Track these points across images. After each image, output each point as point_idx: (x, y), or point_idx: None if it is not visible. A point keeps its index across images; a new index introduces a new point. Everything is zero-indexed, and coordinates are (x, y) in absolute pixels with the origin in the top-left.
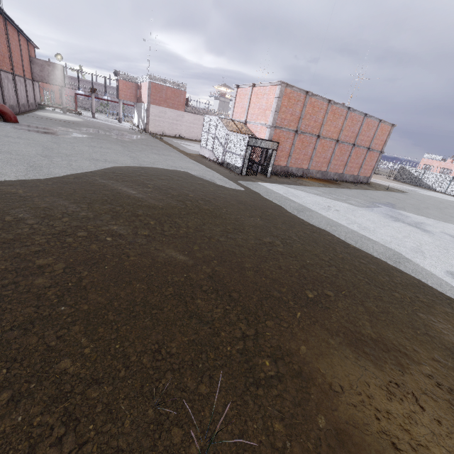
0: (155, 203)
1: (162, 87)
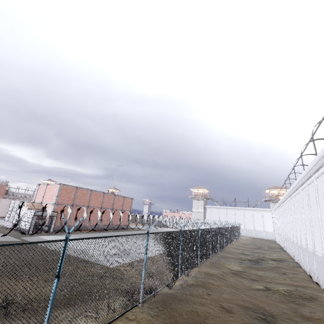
0: None
1: None
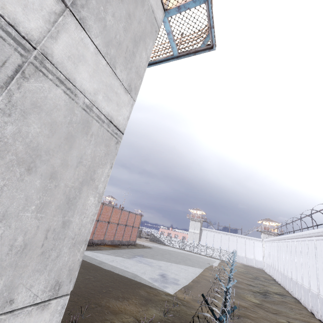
0: None
1: None
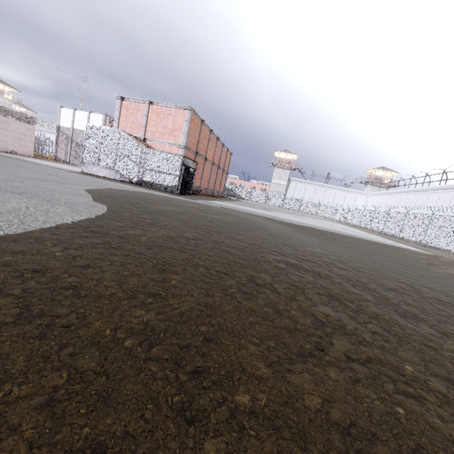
0: (252, 225)
1: None
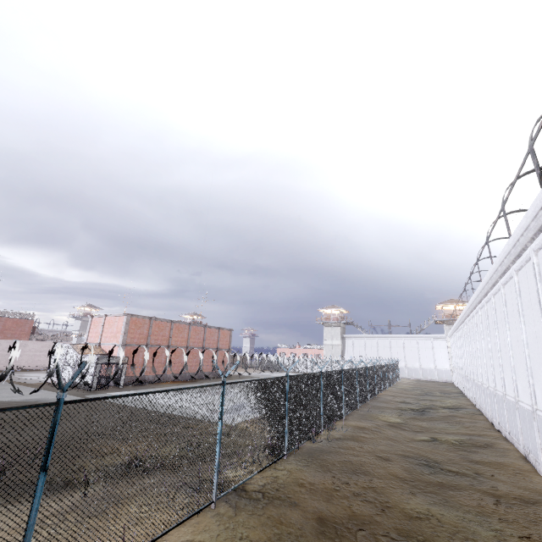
0: None
1: (0, 319)
